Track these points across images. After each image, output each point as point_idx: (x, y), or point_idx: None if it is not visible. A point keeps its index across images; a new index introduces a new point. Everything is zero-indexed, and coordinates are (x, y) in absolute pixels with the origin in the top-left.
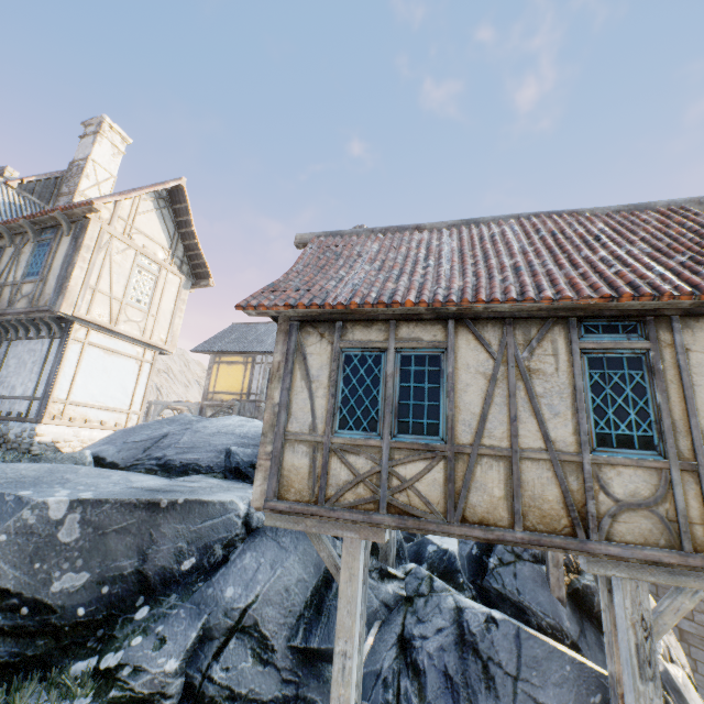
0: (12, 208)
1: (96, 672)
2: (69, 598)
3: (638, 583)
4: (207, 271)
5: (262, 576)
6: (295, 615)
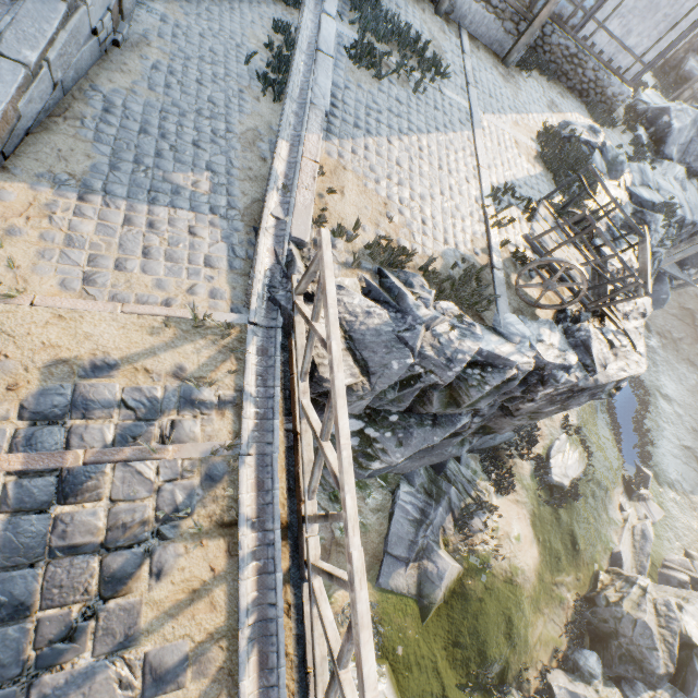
0: None
1: None
2: None
3: None
4: None
5: None
6: None
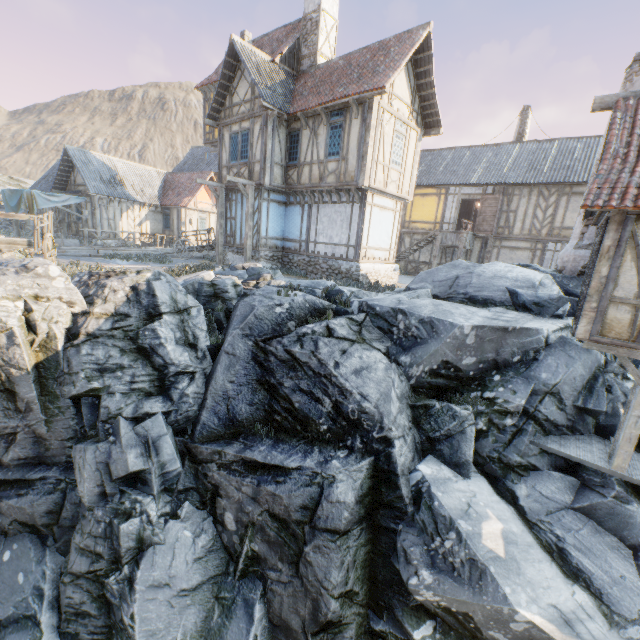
0: (285, 87)
1: (481, 398)
2: (467, 367)
3: None
4: (437, 119)
5: (561, 371)
6: (576, 391)
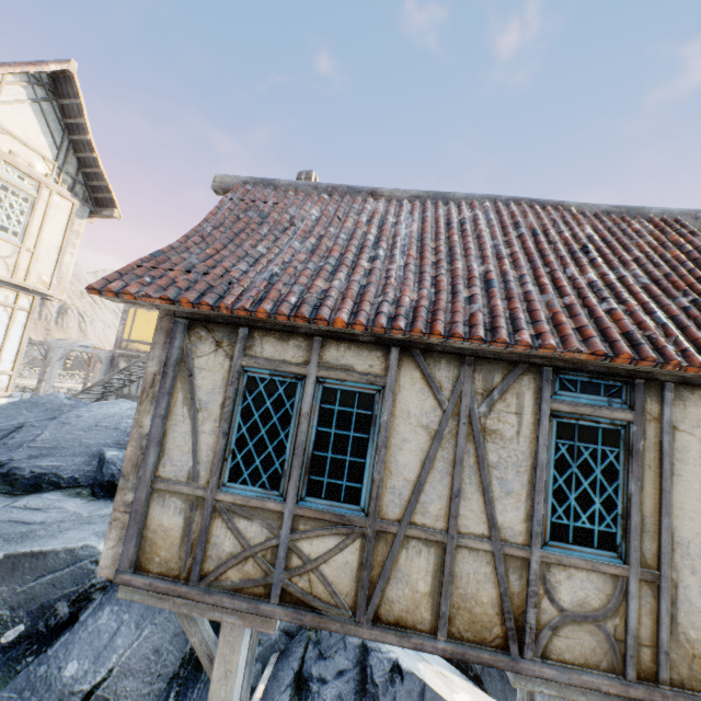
0: None
1: None
2: None
3: None
4: (111, 197)
5: (122, 641)
6: (166, 678)
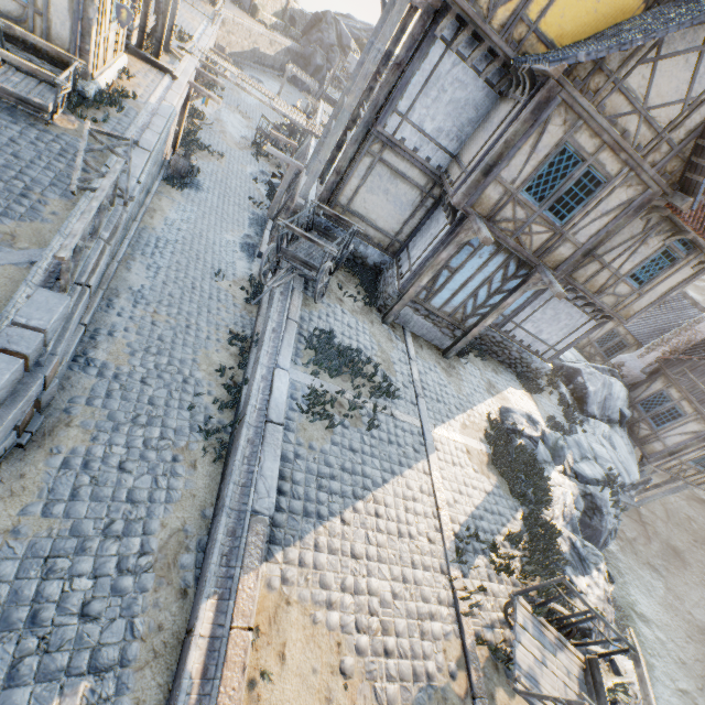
0: None
1: None
2: None
3: (690, 487)
4: None
5: None
6: None
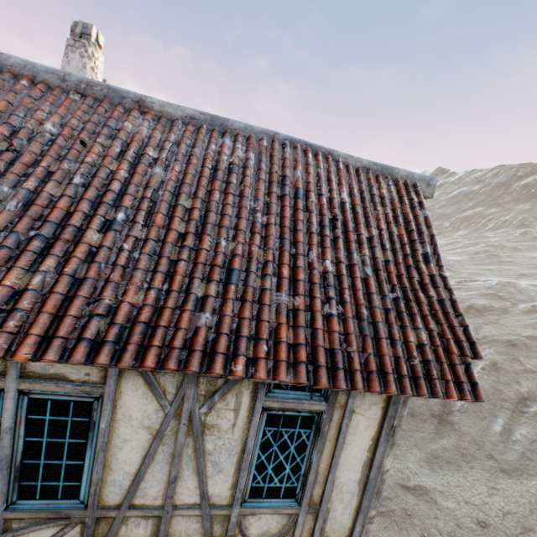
0: None
1: None
2: None
3: None
4: None
5: None
6: None
